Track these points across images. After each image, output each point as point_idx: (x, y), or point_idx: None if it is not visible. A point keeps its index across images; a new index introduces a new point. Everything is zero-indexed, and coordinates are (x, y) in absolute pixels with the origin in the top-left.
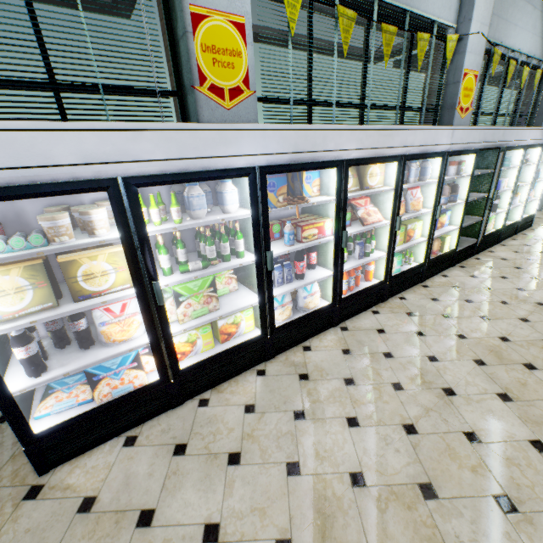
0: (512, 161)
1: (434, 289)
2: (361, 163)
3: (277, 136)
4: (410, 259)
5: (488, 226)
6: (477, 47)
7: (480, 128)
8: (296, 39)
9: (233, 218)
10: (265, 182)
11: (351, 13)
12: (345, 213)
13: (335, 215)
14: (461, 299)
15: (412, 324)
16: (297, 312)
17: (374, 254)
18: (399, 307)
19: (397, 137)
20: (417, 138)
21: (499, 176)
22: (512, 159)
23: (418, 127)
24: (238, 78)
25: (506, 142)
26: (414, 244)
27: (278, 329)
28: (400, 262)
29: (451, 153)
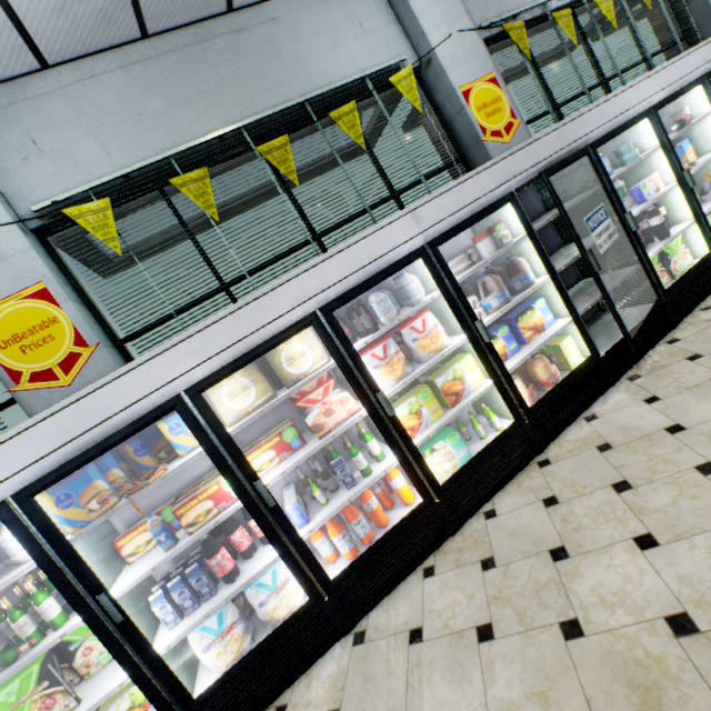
0: (644, 144)
1: (558, 467)
2: (226, 373)
3: (21, 442)
4: (491, 421)
5: (674, 263)
6: (463, 50)
7: (484, 167)
8: (236, 204)
9: (11, 580)
10: (36, 508)
11: (198, 173)
12: (241, 456)
13: (219, 470)
14: (604, 486)
15: (480, 599)
16: (264, 631)
17: (383, 462)
18: (474, 545)
19: (279, 299)
20: (328, 274)
21: (612, 190)
22: (643, 141)
23: (319, 259)
24: (67, 344)
25: (578, 140)
26: (466, 406)
27: (203, 699)
28: (462, 443)
29: (440, 238)
